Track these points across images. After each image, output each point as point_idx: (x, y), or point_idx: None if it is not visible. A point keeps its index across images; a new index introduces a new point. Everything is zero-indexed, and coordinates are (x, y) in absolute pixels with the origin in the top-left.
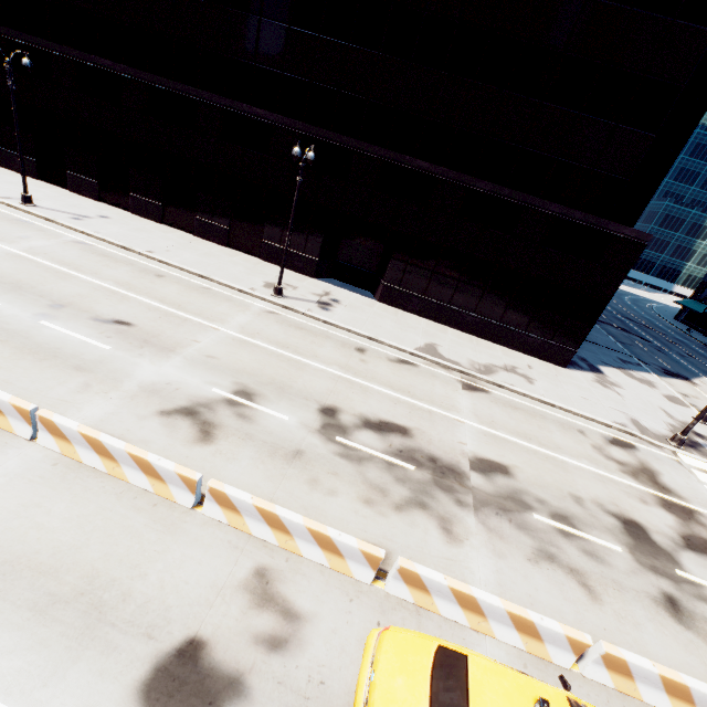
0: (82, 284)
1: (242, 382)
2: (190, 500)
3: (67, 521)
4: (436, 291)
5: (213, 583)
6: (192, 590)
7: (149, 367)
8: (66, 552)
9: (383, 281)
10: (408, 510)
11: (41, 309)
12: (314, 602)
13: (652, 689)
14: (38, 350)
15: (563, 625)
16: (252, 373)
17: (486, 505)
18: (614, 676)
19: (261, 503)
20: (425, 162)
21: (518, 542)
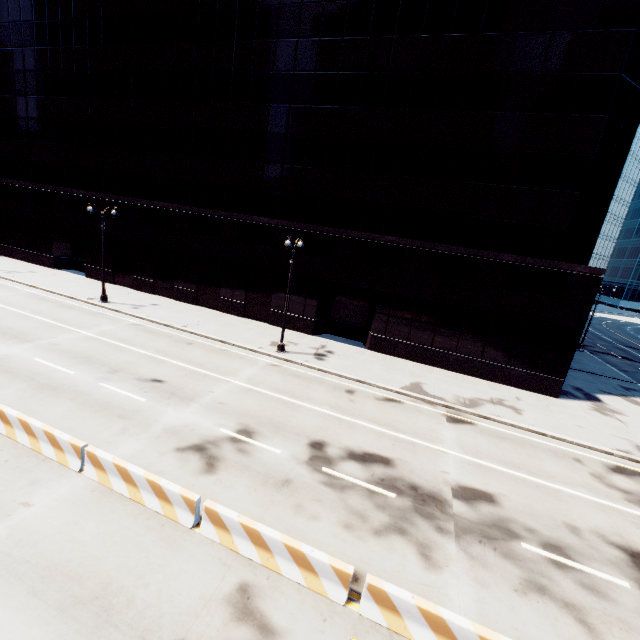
0: (132, 354)
1: (245, 423)
2: (190, 521)
3: (95, 537)
4: (418, 336)
5: (202, 595)
6: (184, 600)
7: (173, 413)
8: (90, 562)
9: (371, 332)
10: (386, 535)
11: (101, 374)
12: (289, 619)
13: None
14: (95, 404)
15: None
16: (253, 415)
17: (468, 532)
18: None
19: (245, 520)
20: (392, 237)
21: (503, 572)
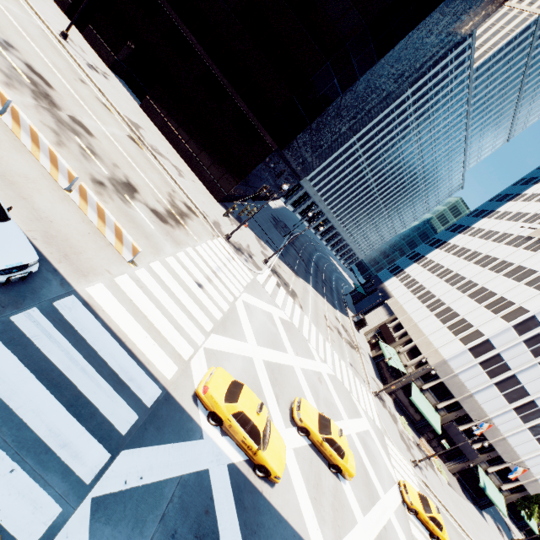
0: None
1: None
2: None
3: None
4: (173, 118)
5: None
6: None
7: None
8: None
9: (148, 95)
10: None
11: None
12: None
13: (27, 136)
14: None
15: (3, 90)
16: None
17: (52, 113)
18: (14, 124)
19: None
20: (195, 39)
21: (46, 121)
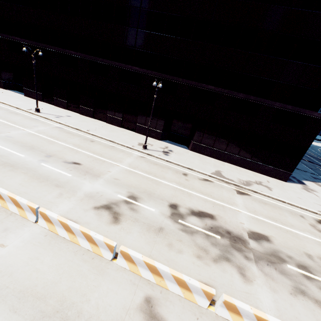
0: (59, 146)
1: (131, 191)
2: (110, 256)
3: (51, 267)
4: (218, 145)
5: (124, 306)
6: (113, 310)
7: (88, 184)
8: (50, 286)
9: (193, 141)
10: (220, 262)
11: (41, 158)
12: (177, 319)
13: None
14: (39, 177)
15: None
16: (135, 187)
17: (261, 259)
18: None
19: (147, 259)
20: (212, 86)
21: (283, 282)
